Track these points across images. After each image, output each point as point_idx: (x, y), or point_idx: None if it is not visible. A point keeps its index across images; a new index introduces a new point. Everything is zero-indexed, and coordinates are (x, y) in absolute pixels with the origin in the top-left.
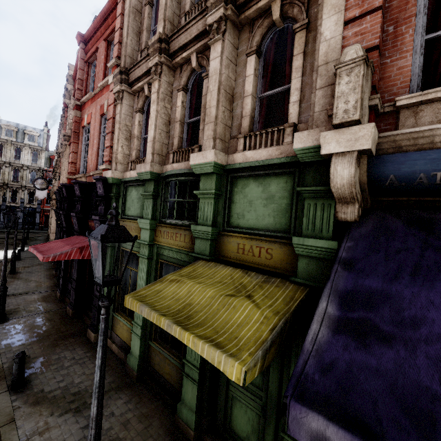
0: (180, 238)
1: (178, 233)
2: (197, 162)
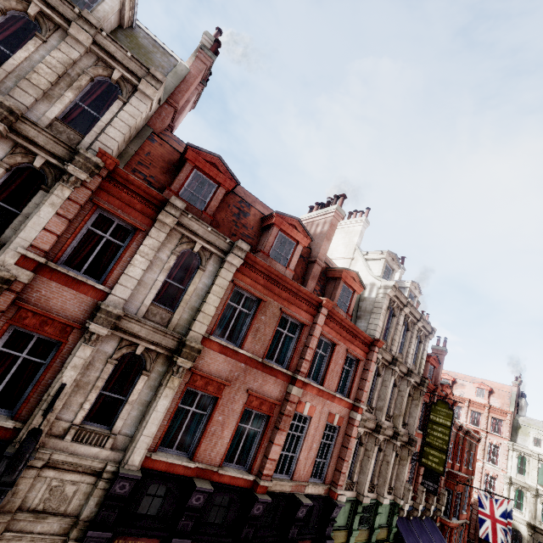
0: (363, 535)
1: (363, 532)
2: (385, 503)
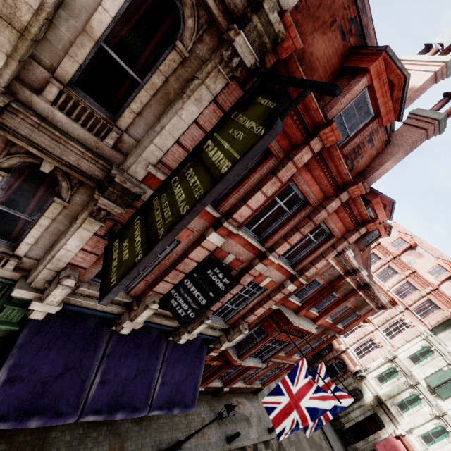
0: None
1: None
2: None
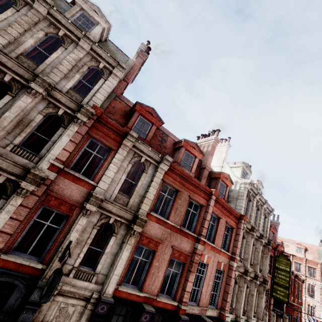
0: None
1: None
2: None
